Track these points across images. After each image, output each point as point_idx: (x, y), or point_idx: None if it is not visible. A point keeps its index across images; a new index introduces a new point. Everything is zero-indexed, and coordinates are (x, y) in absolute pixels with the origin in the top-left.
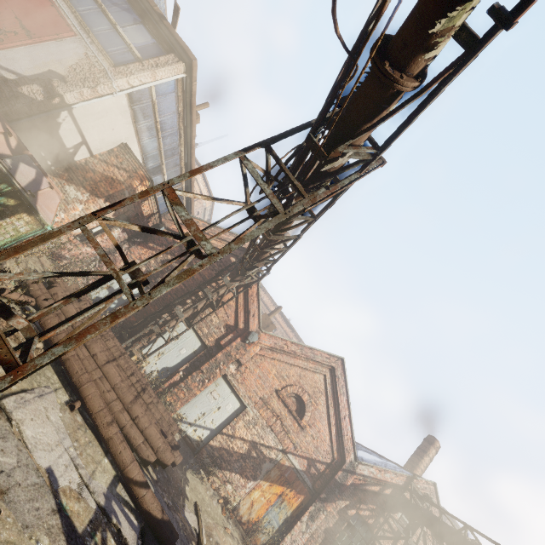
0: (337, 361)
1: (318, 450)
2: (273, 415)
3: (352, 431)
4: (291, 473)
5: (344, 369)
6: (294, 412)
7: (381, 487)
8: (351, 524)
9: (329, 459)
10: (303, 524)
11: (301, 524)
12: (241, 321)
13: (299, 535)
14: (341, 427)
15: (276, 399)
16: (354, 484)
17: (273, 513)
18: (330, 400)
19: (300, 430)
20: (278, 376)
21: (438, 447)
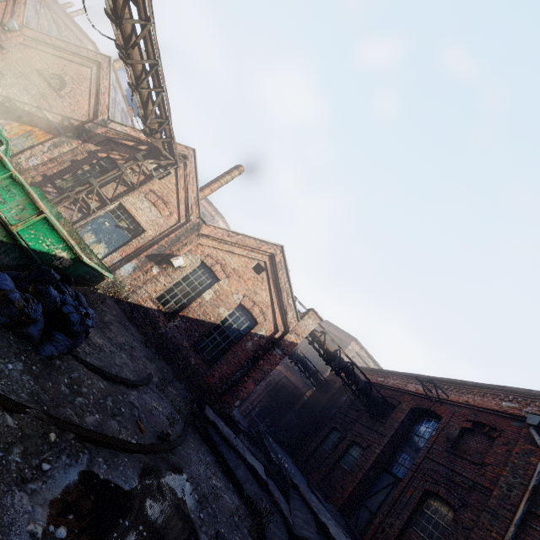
0: (105, 59)
1: (74, 112)
2: (31, 84)
3: (109, 101)
4: (43, 121)
5: (111, 64)
6: (52, 84)
7: (137, 144)
8: (103, 166)
9: (85, 119)
10: (45, 148)
11: (43, 147)
12: (7, 20)
13: (40, 153)
14: (99, 98)
15: (37, 76)
16: (107, 136)
17: (20, 141)
18: (94, 84)
19: (58, 98)
20: (42, 62)
21: (243, 171)
